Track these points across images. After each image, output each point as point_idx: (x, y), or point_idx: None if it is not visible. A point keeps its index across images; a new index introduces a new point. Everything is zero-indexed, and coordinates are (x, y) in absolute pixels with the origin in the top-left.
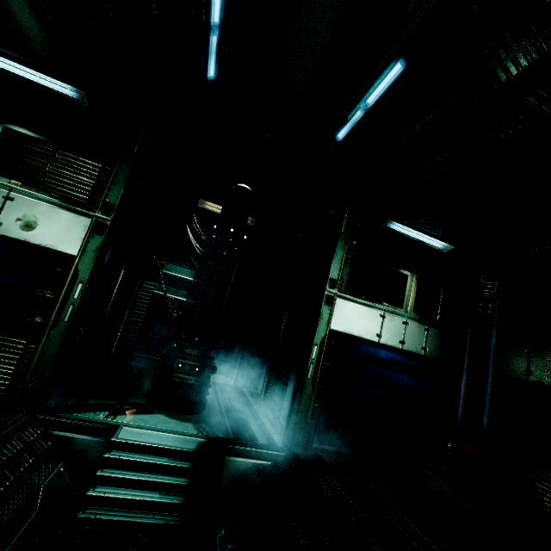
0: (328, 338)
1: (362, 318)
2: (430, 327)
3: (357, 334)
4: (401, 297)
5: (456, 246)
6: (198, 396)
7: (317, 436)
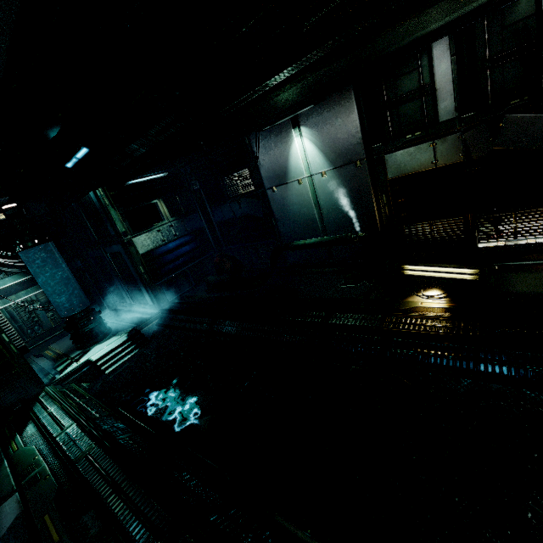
0: (143, 259)
1: (151, 239)
2: (183, 219)
3: (154, 247)
4: (161, 214)
5: (169, 171)
6: (104, 327)
7: (169, 297)
